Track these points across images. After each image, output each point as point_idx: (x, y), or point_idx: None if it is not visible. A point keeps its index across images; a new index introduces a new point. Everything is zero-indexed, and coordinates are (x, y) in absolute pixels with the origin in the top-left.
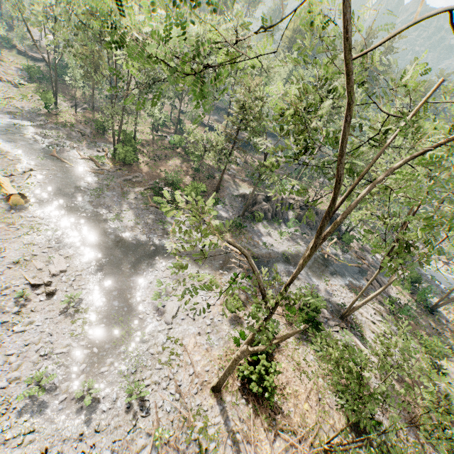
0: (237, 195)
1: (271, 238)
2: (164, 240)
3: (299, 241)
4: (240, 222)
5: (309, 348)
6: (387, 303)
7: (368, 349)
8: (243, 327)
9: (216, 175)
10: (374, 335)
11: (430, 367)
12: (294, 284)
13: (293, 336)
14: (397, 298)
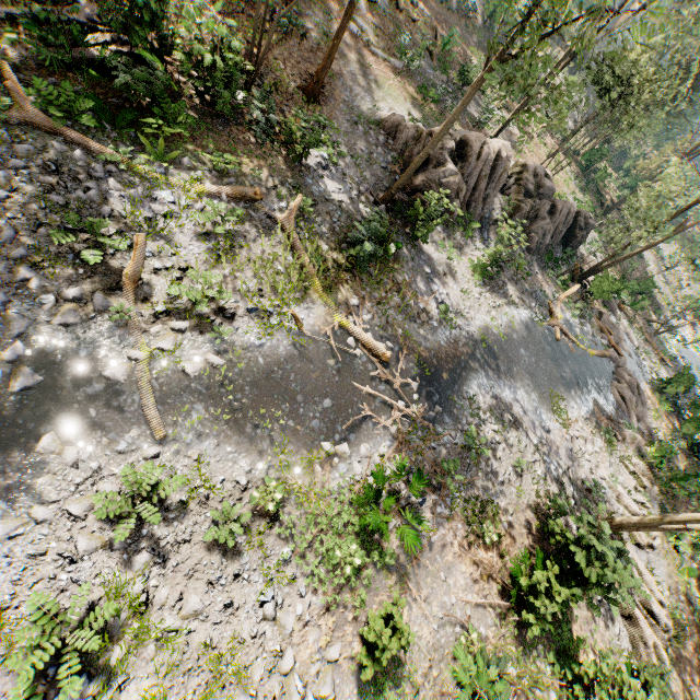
0: (376, 121)
1: (455, 285)
2: (91, 326)
3: (511, 291)
4: (385, 232)
5: (548, 665)
6: (653, 457)
7: (639, 606)
8: (399, 679)
9: (312, 26)
10: (635, 549)
11: (699, 590)
12: (507, 443)
13: (517, 644)
14: (654, 428)
